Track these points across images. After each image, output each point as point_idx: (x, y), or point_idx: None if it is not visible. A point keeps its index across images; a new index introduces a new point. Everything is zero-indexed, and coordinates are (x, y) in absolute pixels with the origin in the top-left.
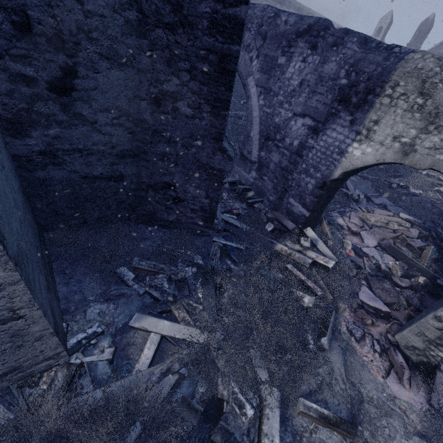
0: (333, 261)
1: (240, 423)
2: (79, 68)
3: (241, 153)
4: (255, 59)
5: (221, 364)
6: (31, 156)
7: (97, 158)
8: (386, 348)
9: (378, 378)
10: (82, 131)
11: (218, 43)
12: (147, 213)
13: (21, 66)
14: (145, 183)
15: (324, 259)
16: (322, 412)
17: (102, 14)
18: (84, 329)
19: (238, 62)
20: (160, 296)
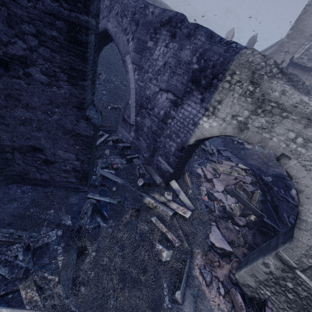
0: (190, 211)
1: None
2: None
3: (123, 116)
4: (130, 40)
5: None
6: None
7: None
8: (228, 289)
9: None
10: None
11: (64, 10)
12: (17, 173)
13: None
14: (8, 146)
15: (183, 210)
16: None
17: None
18: None
19: (118, 42)
20: (9, 273)
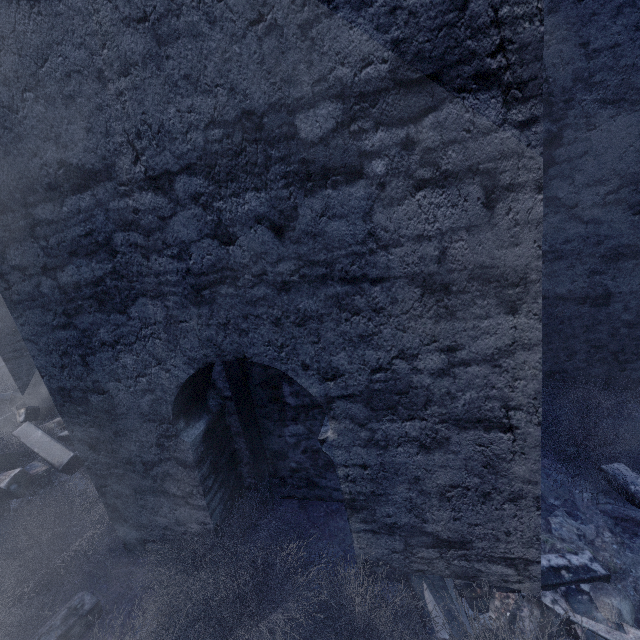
0: None
1: None
2: (565, 133)
3: None
4: None
5: None
6: None
7: (566, 265)
8: None
9: None
10: (551, 224)
11: None
12: None
13: None
14: None
15: None
16: None
17: (615, 43)
18: (553, 552)
19: None
20: None
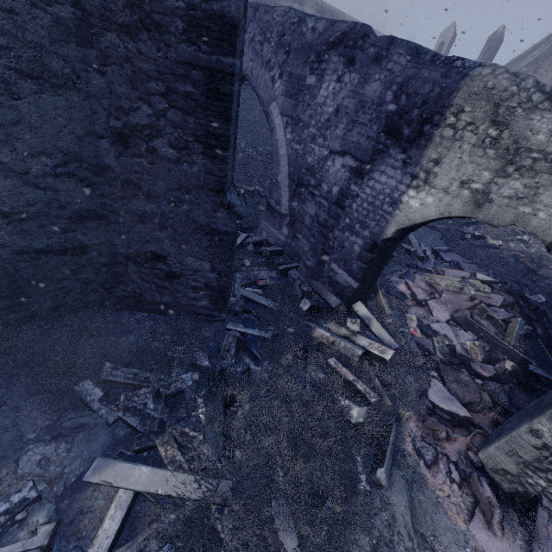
0: (391, 350)
1: None
2: None
3: (268, 203)
4: (277, 79)
5: (226, 533)
6: None
7: (37, 224)
8: (467, 474)
9: (459, 524)
10: (5, 187)
11: (202, 54)
12: (130, 295)
13: None
14: (121, 255)
15: (380, 348)
16: None
17: (12, 8)
18: (9, 494)
19: (257, 84)
20: (140, 424)
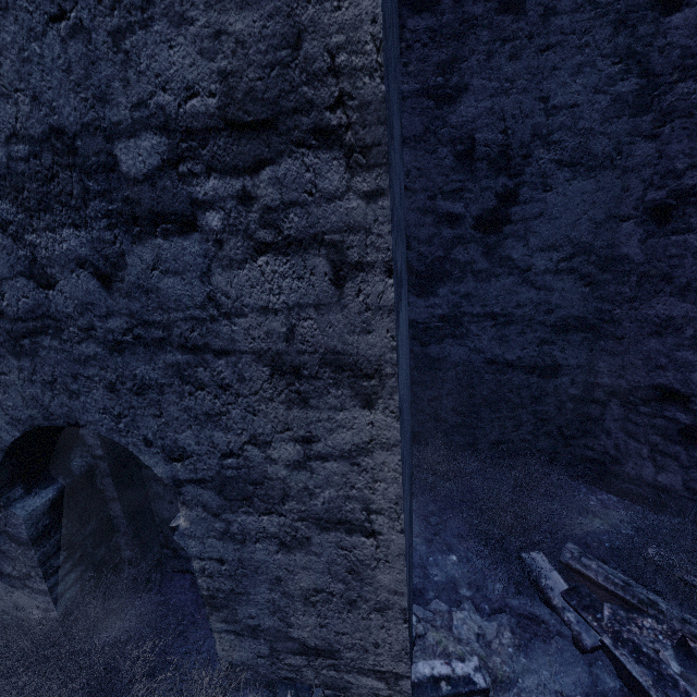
0: None
1: None
2: (522, 190)
3: None
4: None
5: None
6: (429, 323)
7: (517, 331)
8: None
9: None
10: (504, 285)
11: None
12: (595, 456)
13: (451, 204)
14: (601, 387)
15: None
16: None
17: (574, 103)
18: (445, 655)
19: None
20: (655, 689)
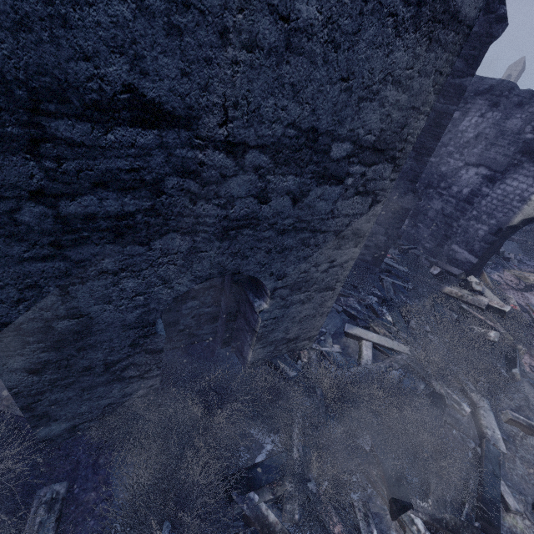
0: (508, 306)
1: (460, 417)
2: None
3: None
4: None
5: (432, 371)
6: None
7: None
8: None
9: None
10: None
11: (438, 104)
12: None
13: None
14: None
15: (499, 304)
16: (530, 423)
17: None
18: None
19: None
20: (358, 315)
